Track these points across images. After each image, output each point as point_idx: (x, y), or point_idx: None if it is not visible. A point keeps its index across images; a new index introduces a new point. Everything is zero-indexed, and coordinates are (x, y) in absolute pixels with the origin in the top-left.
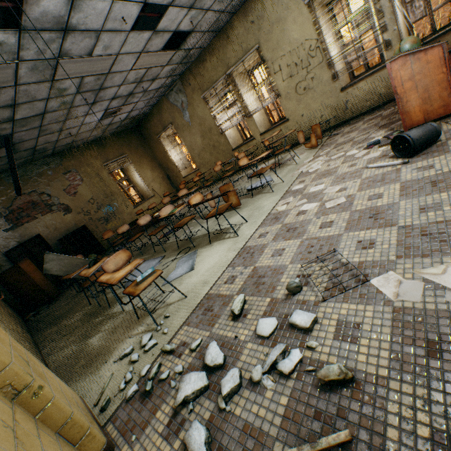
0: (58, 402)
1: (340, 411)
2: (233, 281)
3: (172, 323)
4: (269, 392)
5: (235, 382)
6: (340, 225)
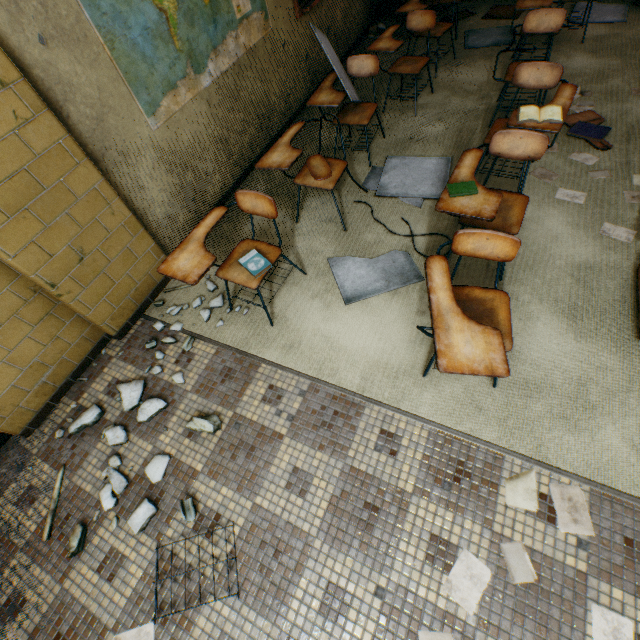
0: (75, 306)
1: (63, 535)
2: (267, 401)
3: (230, 326)
4: (100, 474)
5: (110, 441)
6: (313, 632)
